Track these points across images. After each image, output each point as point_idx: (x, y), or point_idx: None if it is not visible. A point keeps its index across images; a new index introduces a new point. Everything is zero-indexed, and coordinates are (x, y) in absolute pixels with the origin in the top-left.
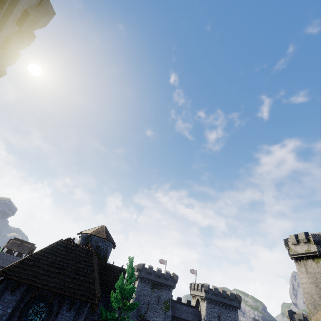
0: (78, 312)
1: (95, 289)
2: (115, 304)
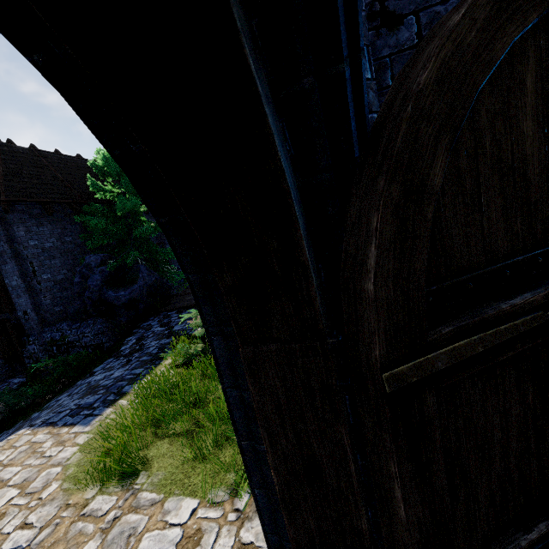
0: (8, 224)
1: (0, 185)
2: (105, 196)
